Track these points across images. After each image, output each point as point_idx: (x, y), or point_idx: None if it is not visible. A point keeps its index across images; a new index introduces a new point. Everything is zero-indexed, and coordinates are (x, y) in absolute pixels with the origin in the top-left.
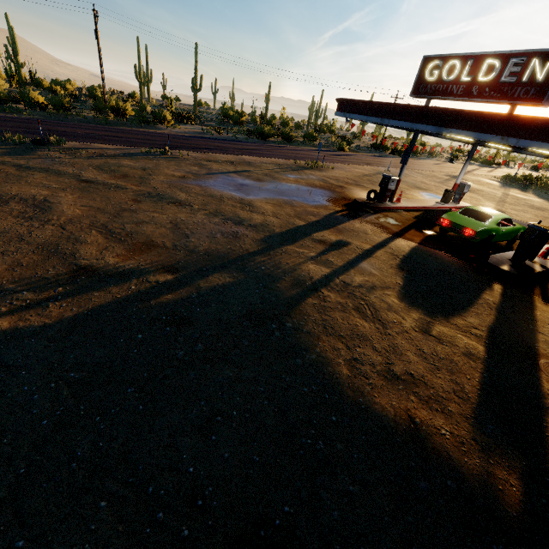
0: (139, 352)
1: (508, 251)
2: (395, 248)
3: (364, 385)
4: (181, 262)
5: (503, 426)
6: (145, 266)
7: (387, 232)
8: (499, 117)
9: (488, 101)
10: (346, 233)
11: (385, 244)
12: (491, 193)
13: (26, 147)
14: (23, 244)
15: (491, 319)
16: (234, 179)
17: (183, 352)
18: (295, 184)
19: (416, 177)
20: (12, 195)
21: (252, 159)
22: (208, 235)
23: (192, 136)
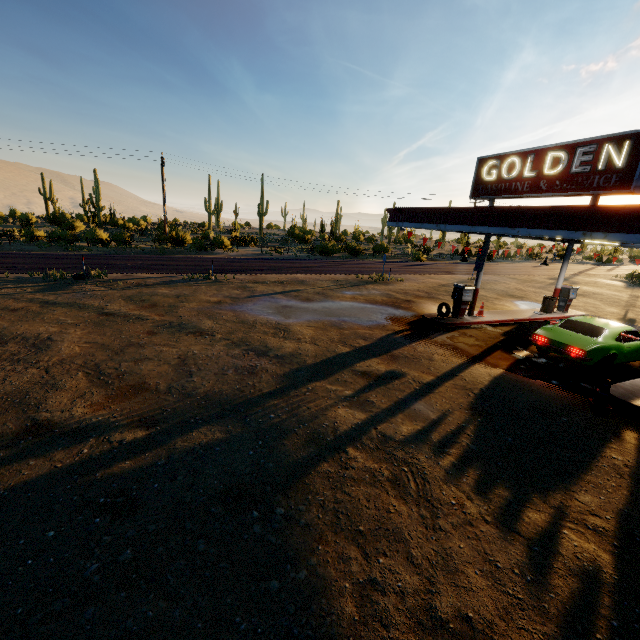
0: (33, 565)
1: None
2: (470, 378)
3: None
4: (166, 411)
5: None
6: (117, 418)
7: (461, 355)
8: (573, 210)
9: (562, 194)
10: (402, 360)
11: (455, 374)
12: (612, 296)
13: (64, 283)
14: None
15: (621, 496)
16: (278, 301)
17: (97, 566)
18: (351, 302)
19: (509, 284)
20: (16, 334)
21: (307, 278)
22: (218, 372)
23: (248, 258)
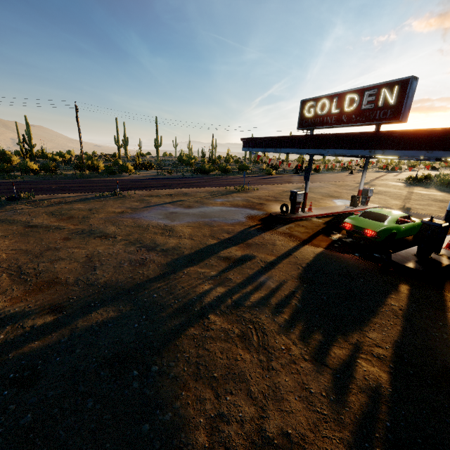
0: None
1: (414, 246)
2: (300, 256)
3: None
4: (72, 299)
5: None
6: (32, 308)
7: (295, 240)
8: (362, 135)
9: (356, 125)
10: (254, 247)
11: (290, 254)
12: (397, 193)
13: None
14: None
15: (396, 331)
16: (167, 209)
17: (0, 431)
18: (220, 207)
19: (330, 188)
20: None
21: (189, 191)
22: (116, 265)
23: (147, 179)
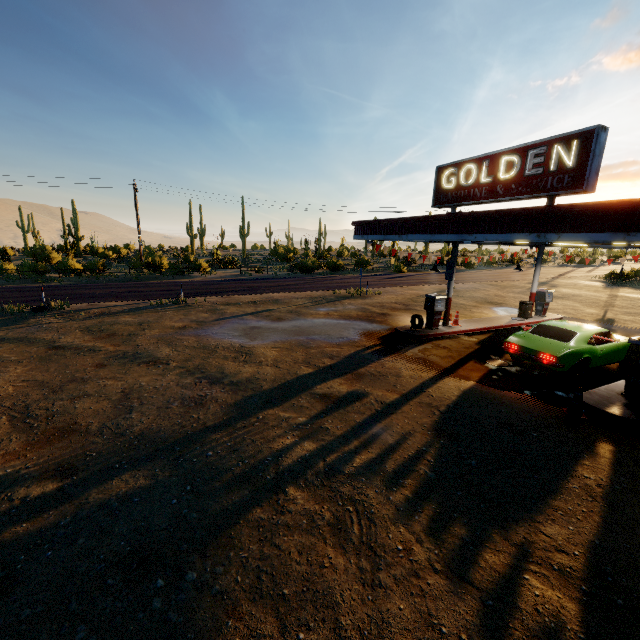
0: None
1: (621, 379)
2: (437, 394)
3: None
4: (90, 456)
5: None
6: (30, 469)
7: (431, 369)
8: (525, 212)
9: (518, 198)
10: (367, 379)
11: (422, 390)
12: (592, 297)
13: (20, 317)
14: None
15: (593, 524)
16: (247, 322)
17: None
18: (324, 319)
19: (488, 291)
20: None
21: (282, 296)
22: (161, 405)
23: (225, 280)
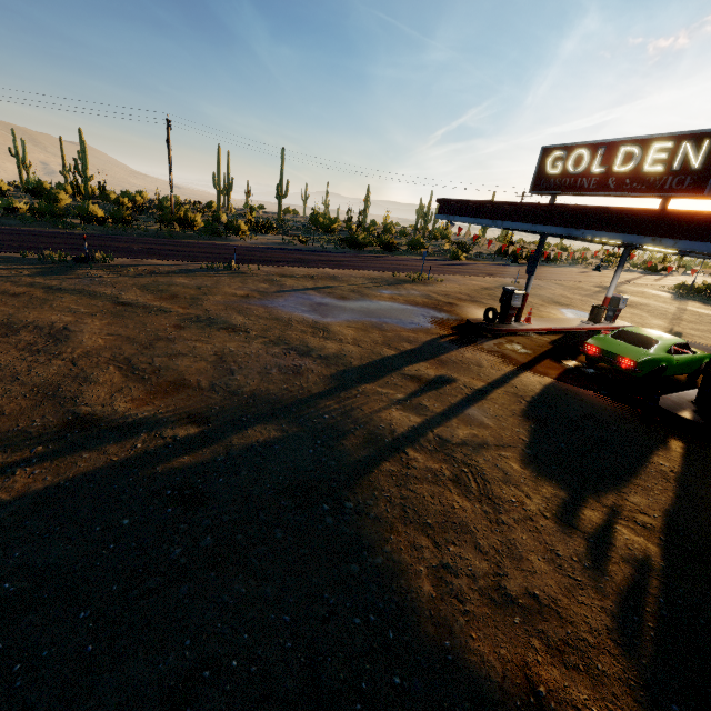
0: (116, 549)
1: (690, 389)
2: (521, 386)
3: (455, 615)
4: (215, 409)
5: (698, 708)
6: (164, 414)
7: (510, 363)
8: (645, 213)
9: (631, 195)
10: (451, 366)
11: (506, 381)
12: (660, 308)
13: (65, 266)
14: (15, 386)
15: (667, 498)
16: (311, 297)
17: (180, 550)
18: (390, 302)
19: (554, 290)
20: (27, 322)
21: (339, 273)
22: (261, 370)
23: (269, 248)
